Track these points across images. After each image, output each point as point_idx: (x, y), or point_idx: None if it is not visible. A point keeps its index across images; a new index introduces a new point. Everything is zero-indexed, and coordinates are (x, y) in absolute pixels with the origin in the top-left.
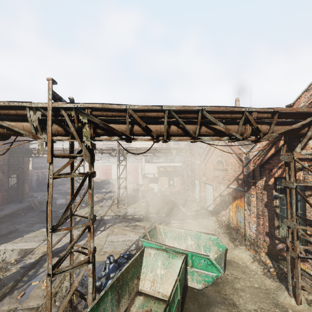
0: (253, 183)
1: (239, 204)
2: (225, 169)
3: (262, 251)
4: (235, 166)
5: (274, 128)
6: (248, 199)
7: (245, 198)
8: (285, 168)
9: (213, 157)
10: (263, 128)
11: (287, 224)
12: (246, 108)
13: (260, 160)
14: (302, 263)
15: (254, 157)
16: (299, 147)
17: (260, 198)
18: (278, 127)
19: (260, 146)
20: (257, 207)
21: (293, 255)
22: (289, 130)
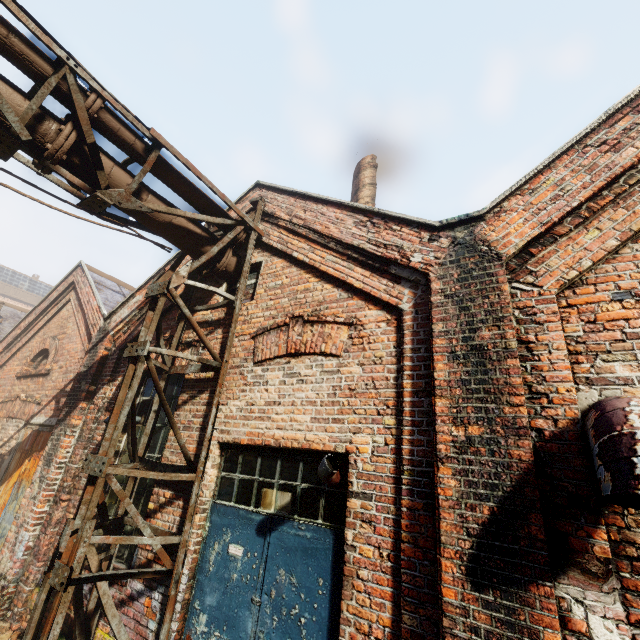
0: (88, 392)
1: (30, 470)
2: (45, 372)
3: (7, 625)
4: (73, 360)
5: (149, 199)
6: (55, 443)
7: (49, 444)
8: (147, 314)
9: (34, 344)
10: (118, 176)
11: (88, 471)
12: (72, 59)
13: (129, 333)
14: (105, 619)
15: (118, 326)
16: (188, 267)
17: (87, 435)
18: (158, 204)
19: (141, 298)
20: (69, 465)
21: (59, 578)
22: (183, 229)
